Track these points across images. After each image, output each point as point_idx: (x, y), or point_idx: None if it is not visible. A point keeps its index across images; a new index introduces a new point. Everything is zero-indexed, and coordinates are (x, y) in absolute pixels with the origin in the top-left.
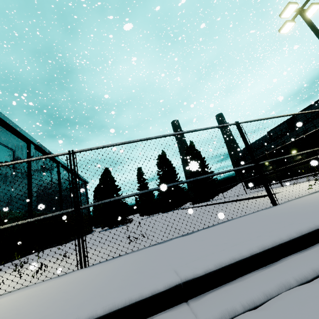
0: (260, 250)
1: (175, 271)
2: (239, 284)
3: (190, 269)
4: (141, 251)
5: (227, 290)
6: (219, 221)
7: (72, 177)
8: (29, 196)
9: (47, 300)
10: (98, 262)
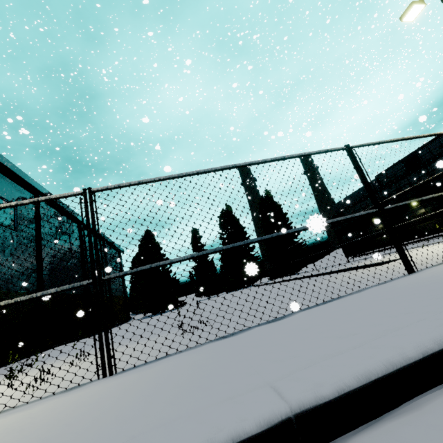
0: (441, 347)
1: (272, 388)
2: (413, 418)
3: (306, 385)
4: (202, 348)
5: (391, 432)
6: (323, 298)
7: (88, 230)
8: (39, 269)
9: (33, 441)
10: (132, 366)
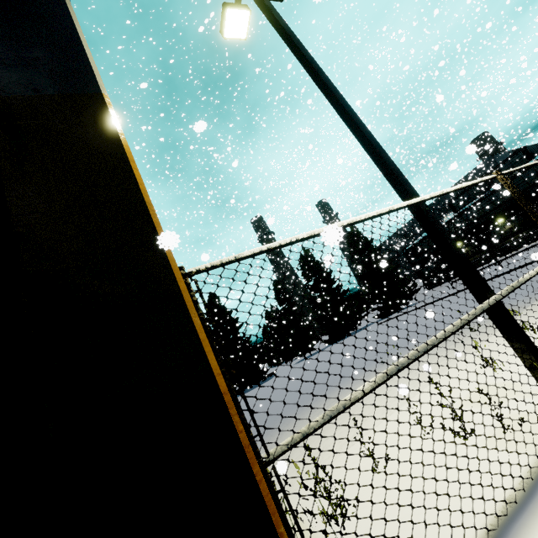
0: None
1: None
2: None
3: None
4: None
5: None
6: None
7: None
8: None
9: None
10: None
